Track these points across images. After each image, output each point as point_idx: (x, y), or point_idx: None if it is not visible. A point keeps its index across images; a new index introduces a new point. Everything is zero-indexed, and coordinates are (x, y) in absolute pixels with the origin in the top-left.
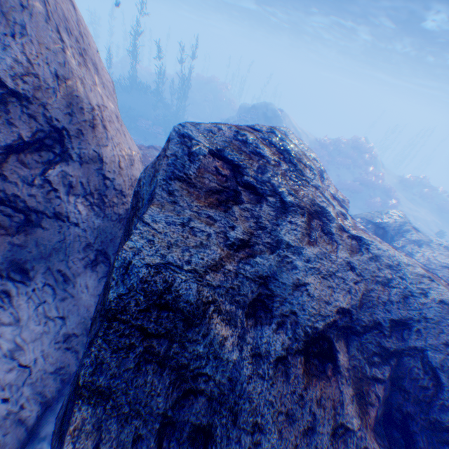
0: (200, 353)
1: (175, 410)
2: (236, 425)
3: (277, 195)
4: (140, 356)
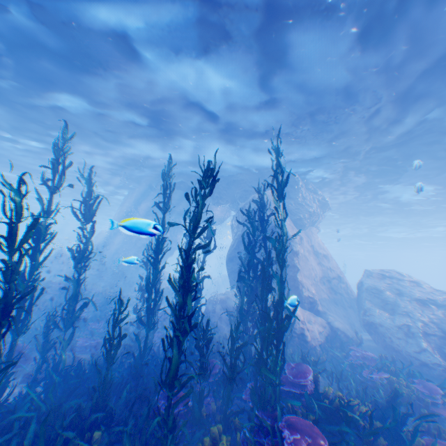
0: (385, 297)
1: (383, 306)
2: (398, 307)
3: (395, 278)
4: (372, 295)
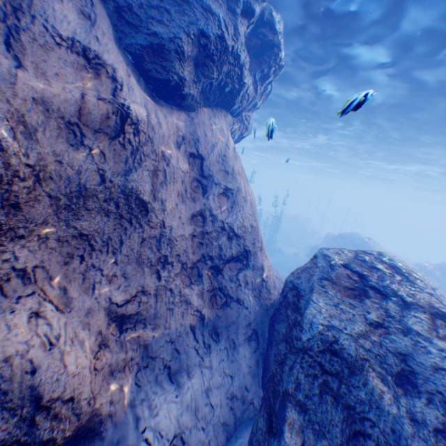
0: (362, 399)
1: None
2: None
3: (396, 295)
4: (321, 385)
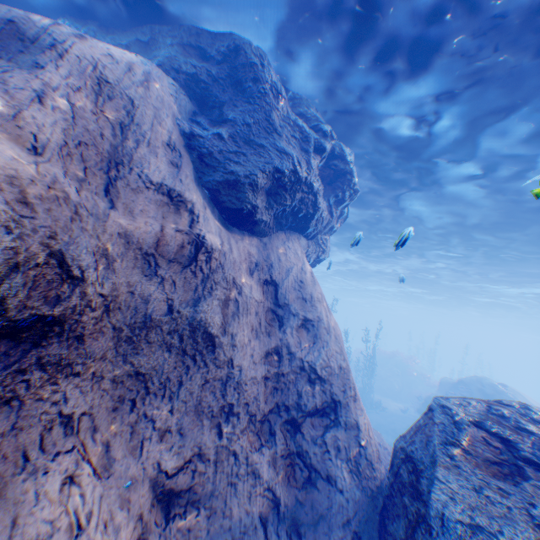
0: None
1: None
2: None
3: None
4: None
